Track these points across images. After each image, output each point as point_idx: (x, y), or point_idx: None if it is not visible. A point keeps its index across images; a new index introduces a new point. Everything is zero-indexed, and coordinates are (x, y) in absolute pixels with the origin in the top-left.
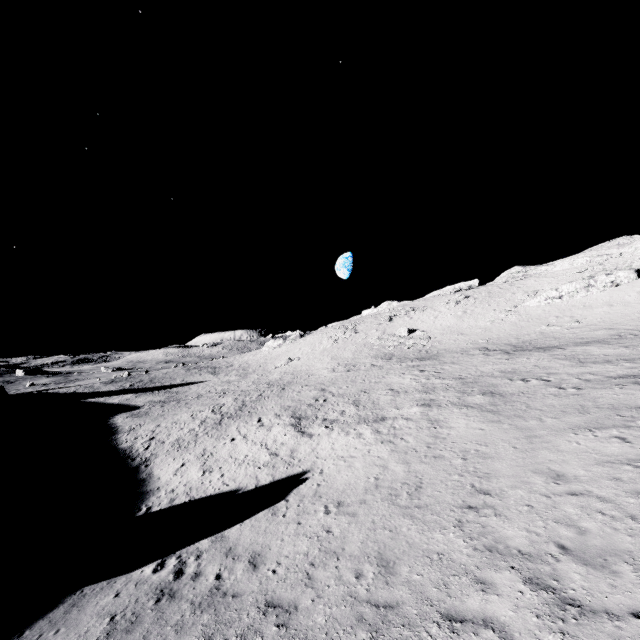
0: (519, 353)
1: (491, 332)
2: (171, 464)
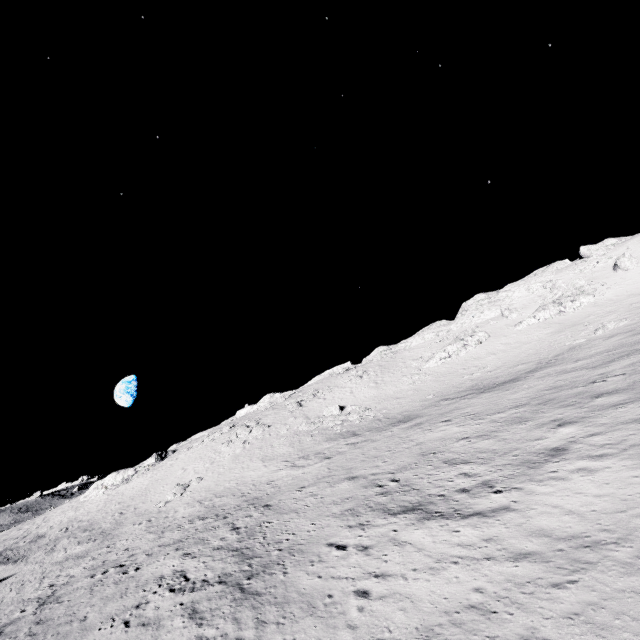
0: (499, 388)
1: (424, 390)
2: None
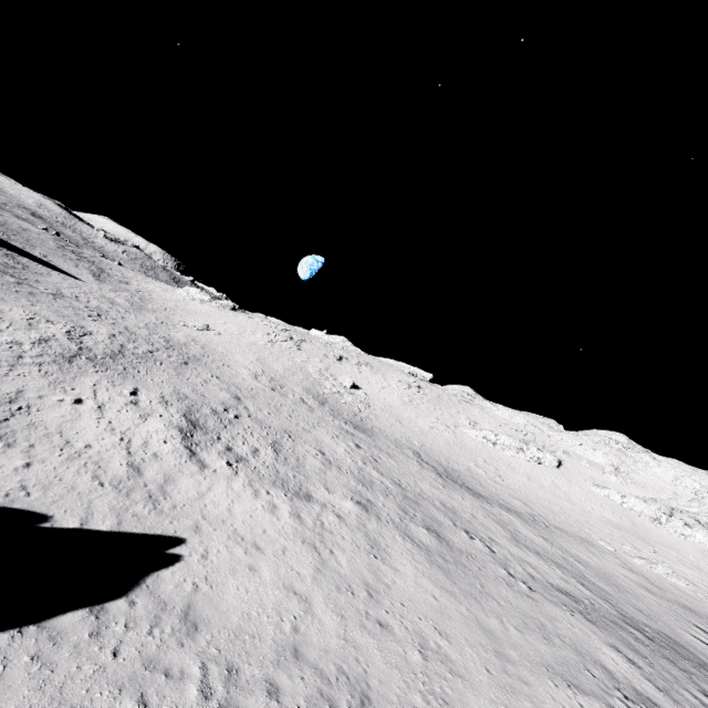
0: (452, 483)
1: (427, 438)
2: None
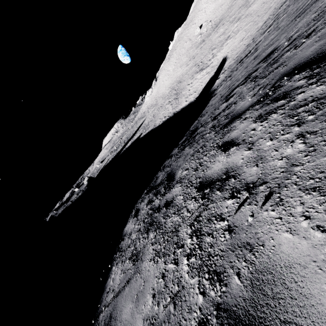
0: None
1: None
2: (182, 105)
